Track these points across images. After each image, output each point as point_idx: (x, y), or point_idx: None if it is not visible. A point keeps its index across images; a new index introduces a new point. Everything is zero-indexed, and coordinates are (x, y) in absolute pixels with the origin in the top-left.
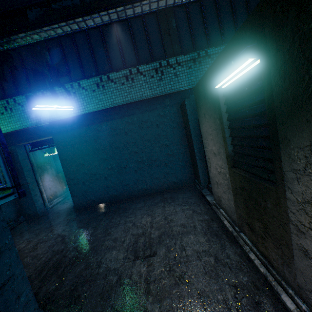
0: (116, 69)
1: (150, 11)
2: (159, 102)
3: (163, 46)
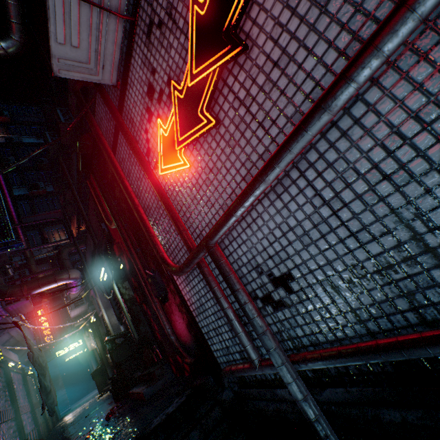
0: None
1: None
2: None
3: None
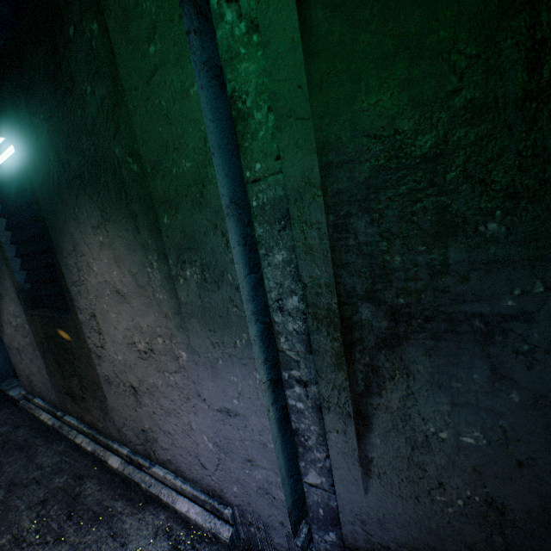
0: None
1: None
2: None
3: None
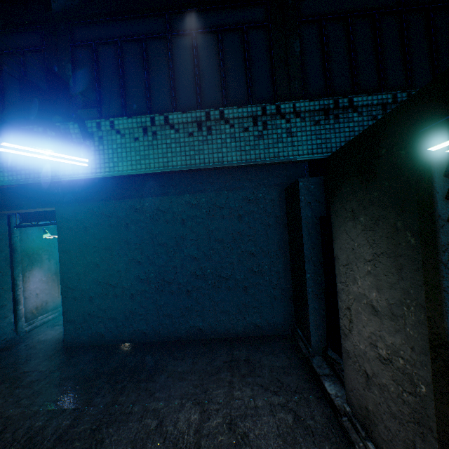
0: (183, 109)
1: (258, 24)
2: (249, 177)
3: (272, 81)
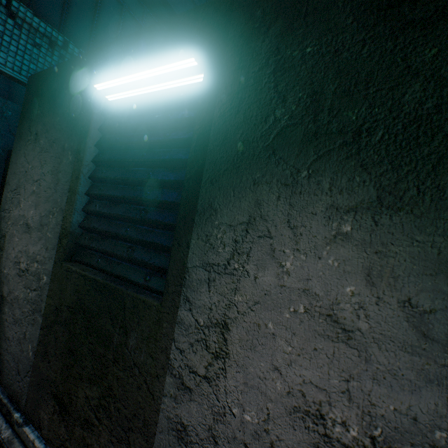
0: None
1: None
2: None
3: None
